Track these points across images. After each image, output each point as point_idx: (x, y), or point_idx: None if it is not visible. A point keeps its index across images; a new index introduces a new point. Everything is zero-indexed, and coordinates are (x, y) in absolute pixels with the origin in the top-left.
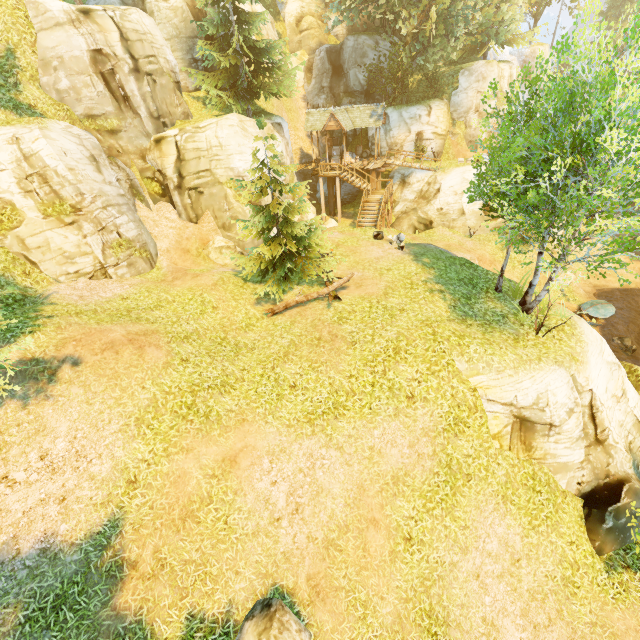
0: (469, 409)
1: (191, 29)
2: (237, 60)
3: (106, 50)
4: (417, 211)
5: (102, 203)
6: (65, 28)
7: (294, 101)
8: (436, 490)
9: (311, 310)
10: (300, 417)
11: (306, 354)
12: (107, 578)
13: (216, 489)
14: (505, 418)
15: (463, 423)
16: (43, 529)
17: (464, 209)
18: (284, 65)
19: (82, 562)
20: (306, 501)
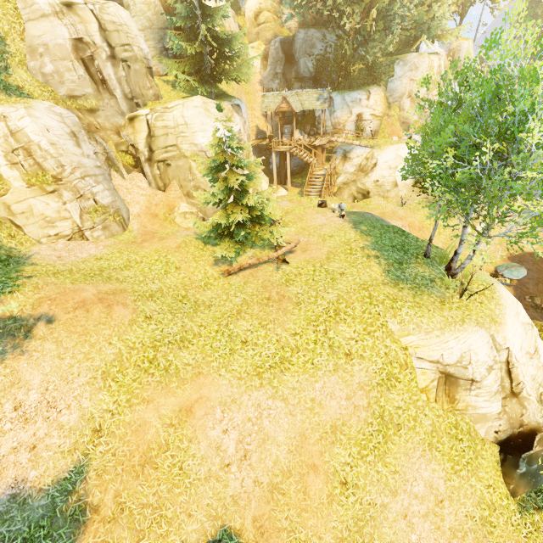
0: (400, 366)
1: (162, 21)
2: (202, 49)
3: (86, 39)
4: (356, 182)
5: (80, 174)
6: (50, 19)
7: (252, 85)
8: (370, 438)
9: (262, 272)
10: (250, 370)
11: (256, 312)
12: (71, 522)
13: (173, 437)
14: (432, 374)
15: (395, 378)
16: (14, 476)
17: (397, 181)
18: (243, 54)
19: (48, 507)
20: (253, 448)
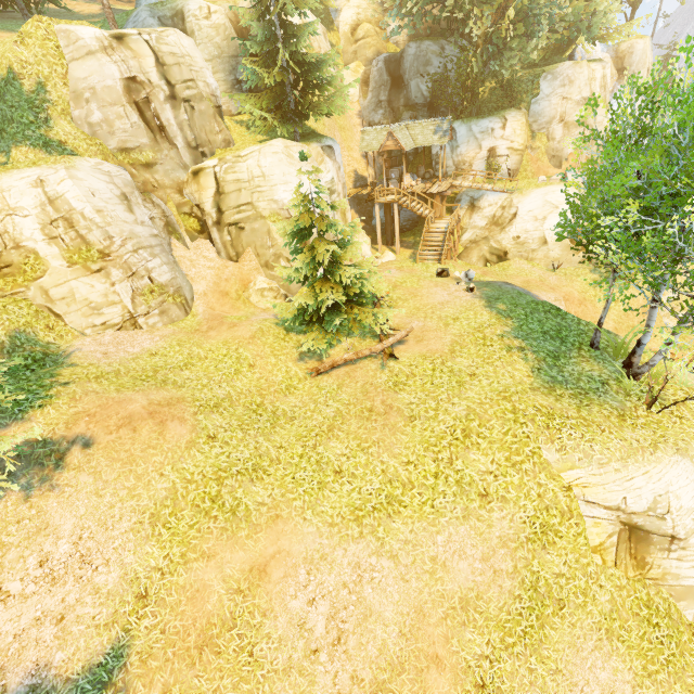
0: (561, 514)
1: (234, 47)
2: (283, 79)
3: (140, 77)
4: (489, 240)
5: (133, 246)
6: (97, 56)
7: (348, 118)
8: (517, 619)
9: (362, 371)
10: (345, 513)
11: (354, 429)
12: None
13: (241, 608)
14: (609, 525)
15: (553, 532)
16: (35, 658)
17: (546, 237)
18: (336, 81)
19: None
20: (350, 627)
